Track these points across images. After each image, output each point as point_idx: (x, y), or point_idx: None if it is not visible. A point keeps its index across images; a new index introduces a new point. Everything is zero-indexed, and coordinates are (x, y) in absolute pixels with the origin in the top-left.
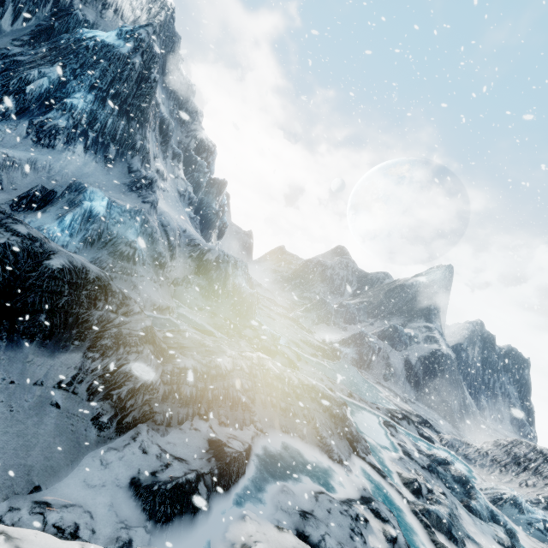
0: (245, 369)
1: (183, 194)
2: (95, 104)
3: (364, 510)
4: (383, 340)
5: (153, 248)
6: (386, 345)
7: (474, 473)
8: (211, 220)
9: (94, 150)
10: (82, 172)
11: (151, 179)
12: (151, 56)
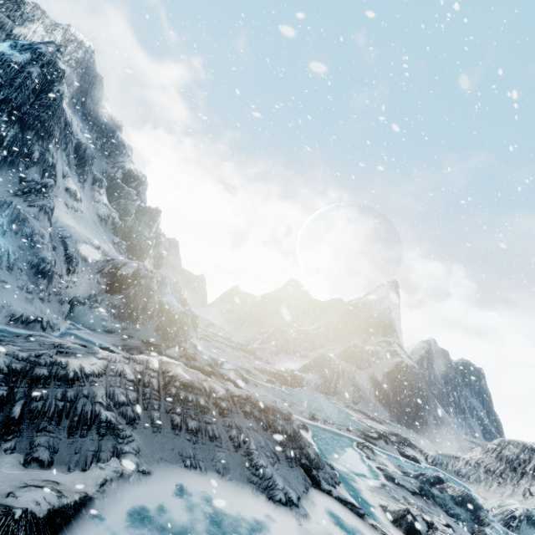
0: (127, 375)
1: (105, 219)
2: None
3: None
4: (345, 360)
5: (33, 253)
6: (350, 365)
7: (472, 491)
8: (142, 247)
9: None
10: None
11: (45, 184)
12: (55, 70)
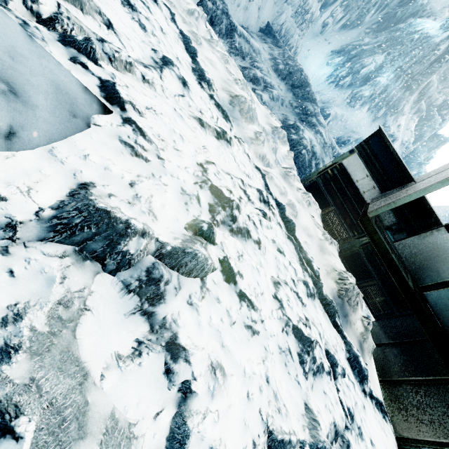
0: None
1: (404, 144)
2: (392, 80)
3: None
4: None
5: None
6: None
7: None
8: (411, 168)
9: (372, 110)
10: (359, 124)
11: (395, 138)
12: None
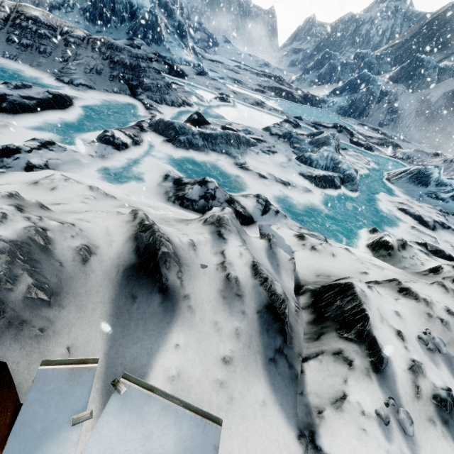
0: None
1: None
2: None
3: None
4: (396, 82)
5: None
6: (398, 87)
7: None
8: None
9: None
10: None
11: None
12: None
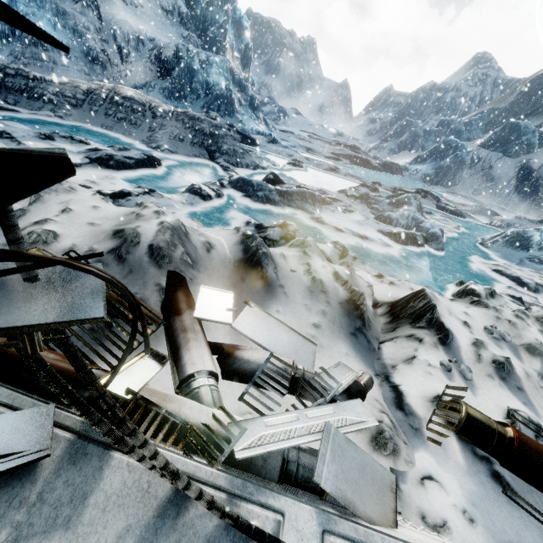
0: (81, 88)
1: (169, 10)
2: None
3: (101, 145)
4: (489, 148)
5: (83, 44)
6: (493, 153)
7: None
8: (216, 38)
9: None
10: None
11: None
12: None
